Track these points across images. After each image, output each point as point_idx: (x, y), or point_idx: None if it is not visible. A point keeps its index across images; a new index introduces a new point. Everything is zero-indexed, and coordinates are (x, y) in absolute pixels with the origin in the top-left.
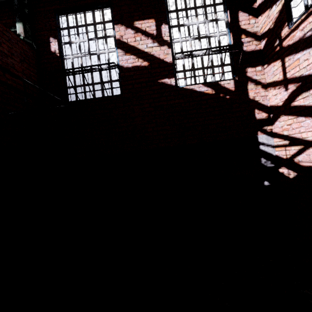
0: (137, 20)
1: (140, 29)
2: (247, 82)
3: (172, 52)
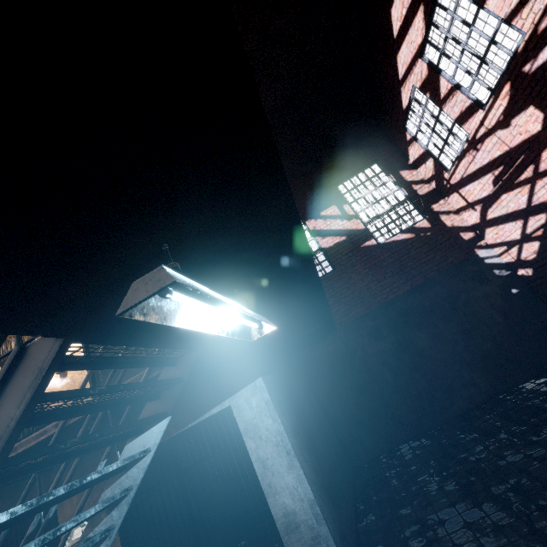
0: (322, 211)
1: (327, 216)
2: (438, 216)
3: (360, 221)
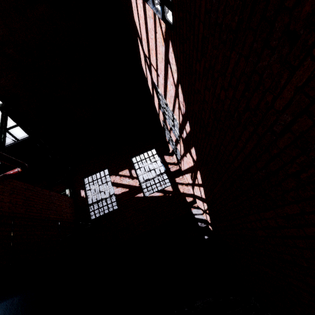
0: (120, 171)
1: (122, 175)
2: (177, 185)
3: (139, 180)
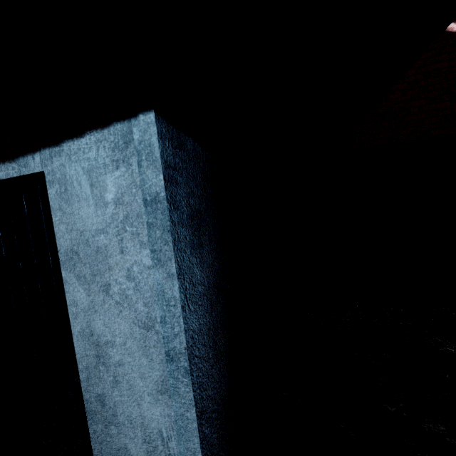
0: None
1: None
2: None
3: None
